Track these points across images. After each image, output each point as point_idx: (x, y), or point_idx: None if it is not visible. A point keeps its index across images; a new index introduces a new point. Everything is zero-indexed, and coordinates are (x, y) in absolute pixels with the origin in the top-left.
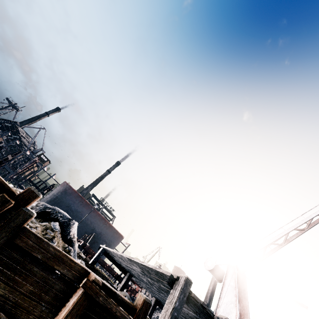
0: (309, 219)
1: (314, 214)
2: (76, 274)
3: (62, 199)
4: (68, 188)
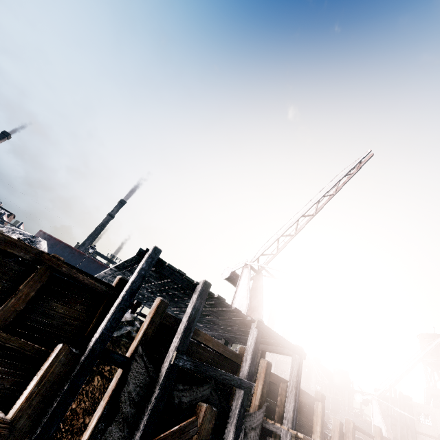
0: (315, 202)
1: (320, 196)
2: (35, 257)
3: None
4: (47, 238)
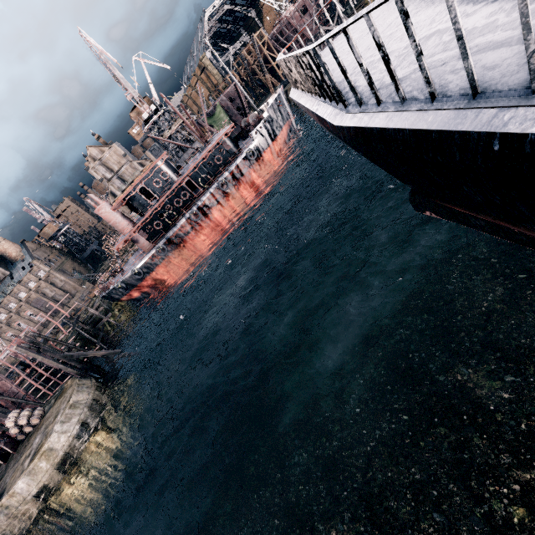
0: None
1: None
2: None
3: None
4: None
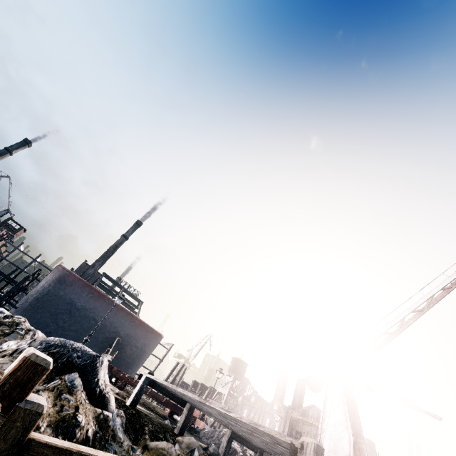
0: (430, 296)
1: (435, 289)
2: None
3: (58, 293)
4: (66, 274)
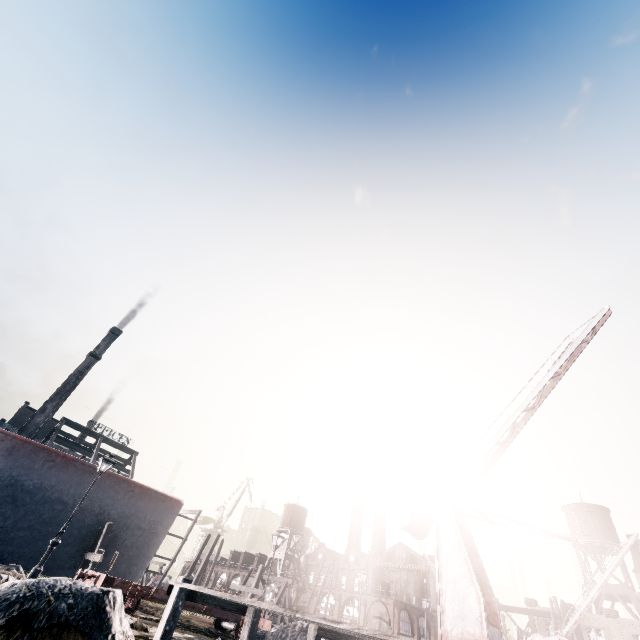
0: (540, 388)
1: (545, 379)
2: None
3: None
4: None
